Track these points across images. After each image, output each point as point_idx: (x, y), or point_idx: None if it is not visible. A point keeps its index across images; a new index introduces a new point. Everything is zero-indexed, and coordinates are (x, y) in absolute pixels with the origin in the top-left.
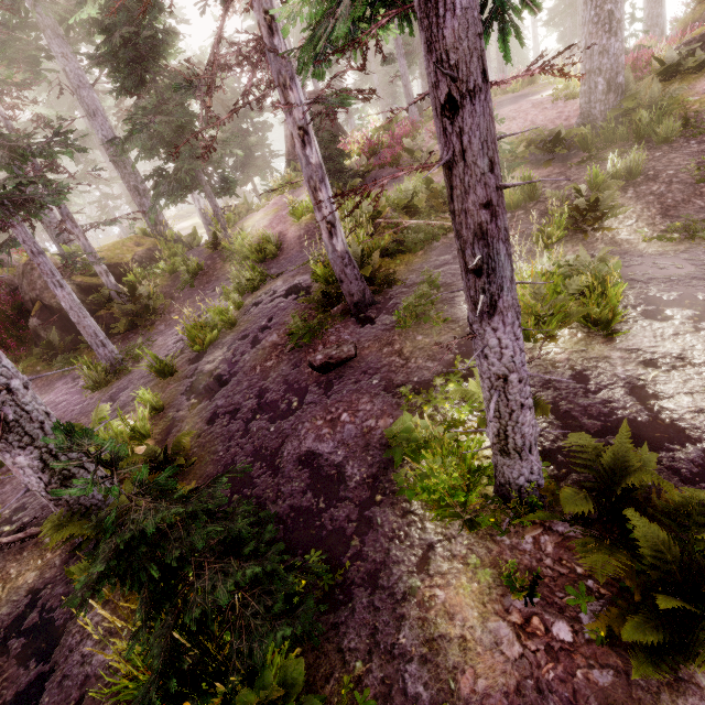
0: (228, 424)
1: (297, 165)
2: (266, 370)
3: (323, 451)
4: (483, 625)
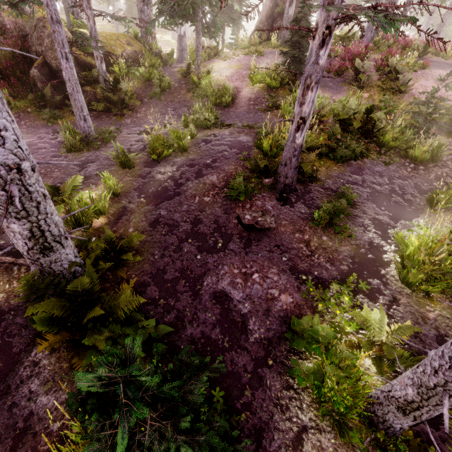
0: (166, 235)
1: (263, 34)
2: (202, 203)
3: (234, 296)
4: None
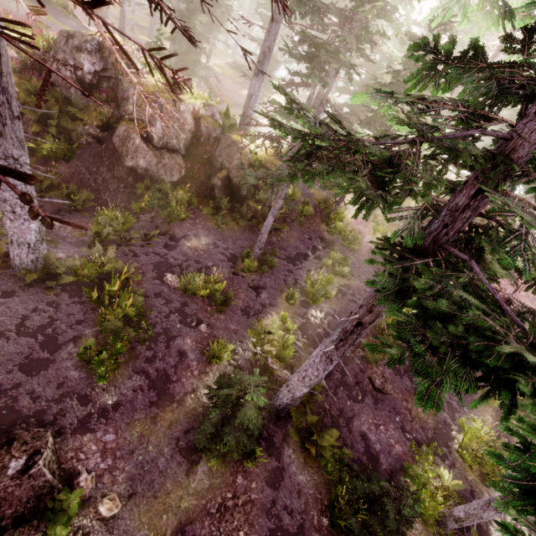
0: (326, 378)
1: None
2: (346, 357)
3: (371, 438)
4: None
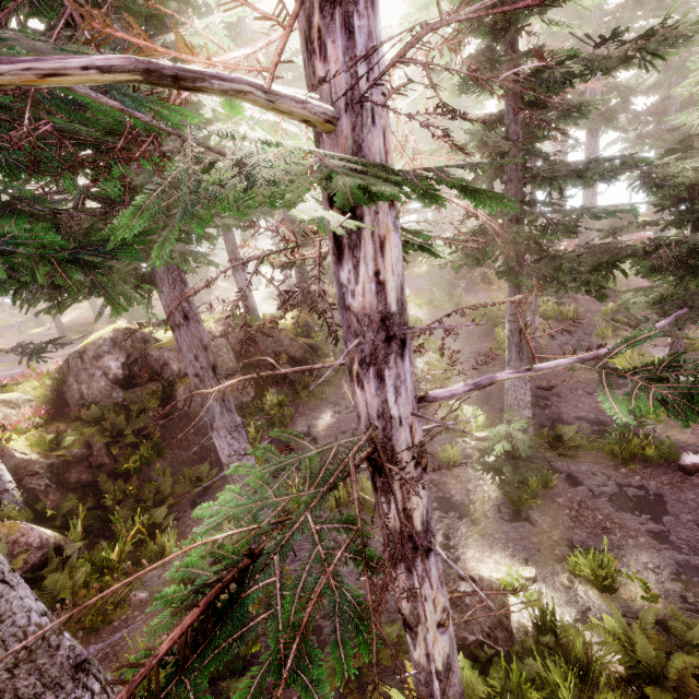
0: None
1: None
2: None
3: (582, 415)
4: (683, 435)
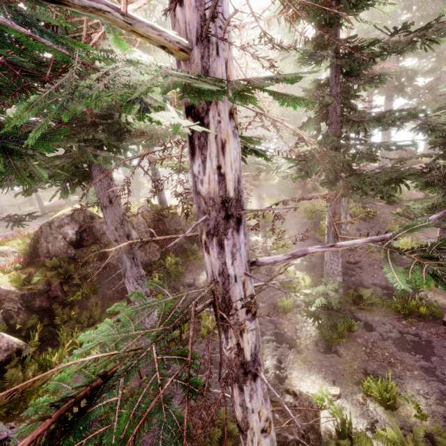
0: None
1: None
2: None
3: (377, 282)
4: None
